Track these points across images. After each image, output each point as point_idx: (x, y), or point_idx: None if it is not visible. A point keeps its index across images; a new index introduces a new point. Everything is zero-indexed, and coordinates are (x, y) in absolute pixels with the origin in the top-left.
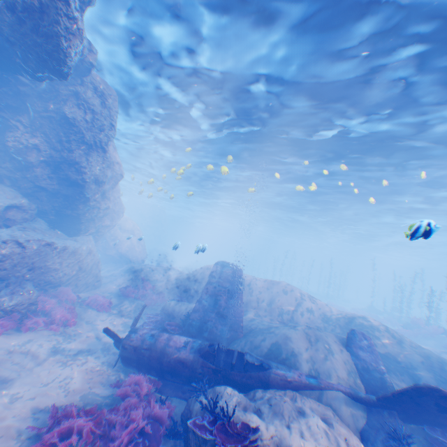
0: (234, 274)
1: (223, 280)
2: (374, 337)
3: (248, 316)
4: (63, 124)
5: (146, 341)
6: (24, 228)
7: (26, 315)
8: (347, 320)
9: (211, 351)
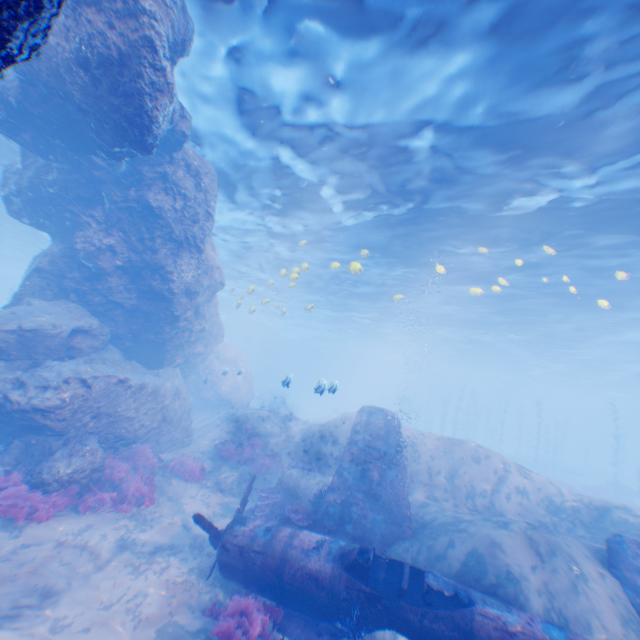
0: (389, 428)
1: (373, 437)
2: None
3: (416, 499)
4: (146, 216)
5: (257, 539)
6: (91, 360)
7: (87, 487)
8: (595, 513)
9: (365, 564)
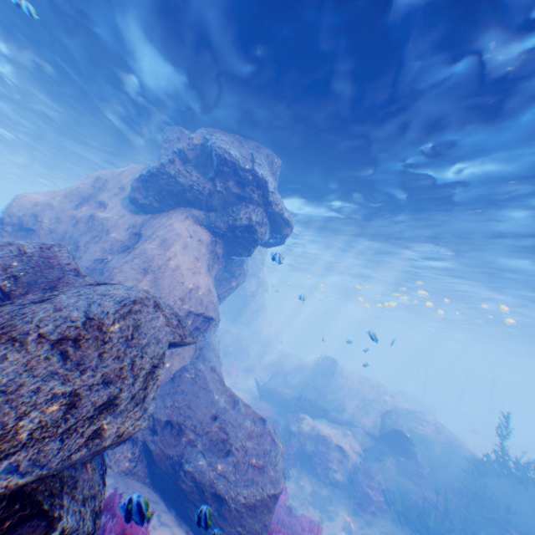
0: (331, 365)
1: (323, 367)
2: (419, 423)
3: (336, 394)
4: None
5: (271, 388)
6: None
7: None
8: (408, 411)
9: (301, 397)
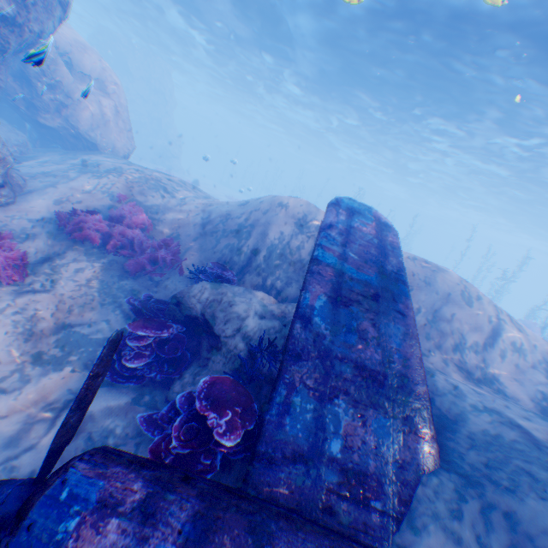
0: (383, 244)
1: (360, 257)
2: None
3: None
4: None
5: None
6: None
7: None
8: None
9: None
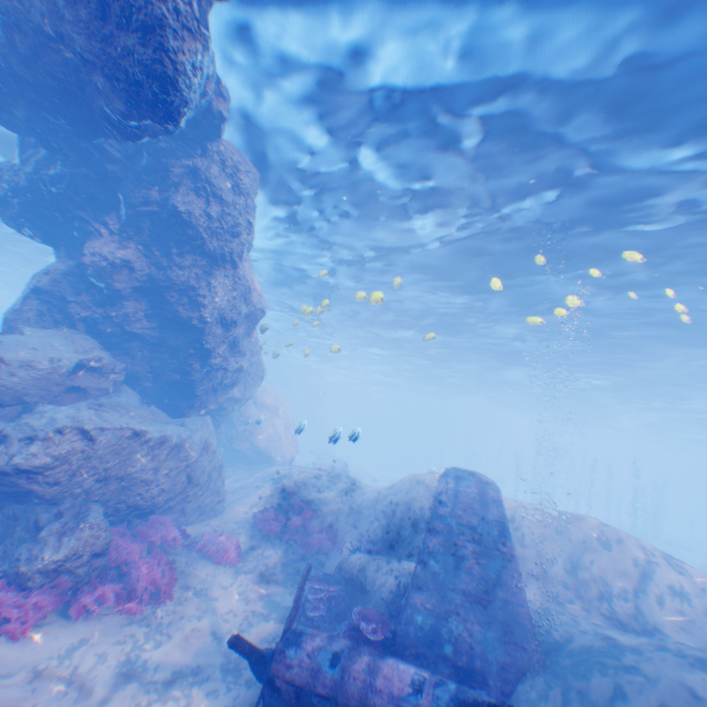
0: (485, 499)
1: (465, 511)
2: None
3: (531, 601)
4: (172, 224)
5: (321, 675)
6: (99, 405)
7: (83, 579)
8: None
9: None
